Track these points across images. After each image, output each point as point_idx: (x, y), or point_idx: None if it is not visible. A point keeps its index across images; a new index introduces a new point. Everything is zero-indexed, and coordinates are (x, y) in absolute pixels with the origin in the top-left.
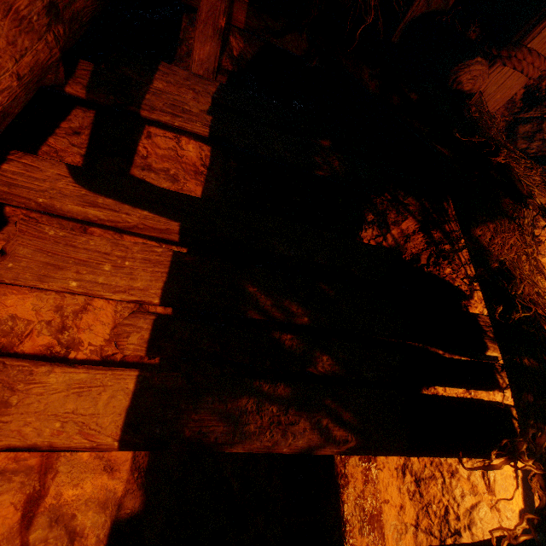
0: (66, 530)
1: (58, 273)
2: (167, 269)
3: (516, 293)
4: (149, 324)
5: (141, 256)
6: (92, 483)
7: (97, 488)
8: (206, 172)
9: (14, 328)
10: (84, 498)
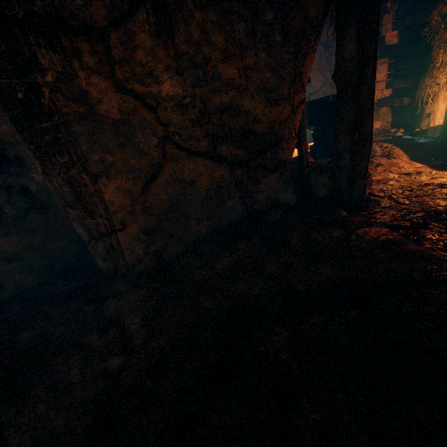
0: (385, 96)
1: (377, 72)
2: (387, 67)
3: (430, 57)
4: (386, 76)
5: (384, 66)
6: (387, 92)
7: (387, 93)
8: (397, 35)
9: (376, 79)
10: (386, 94)
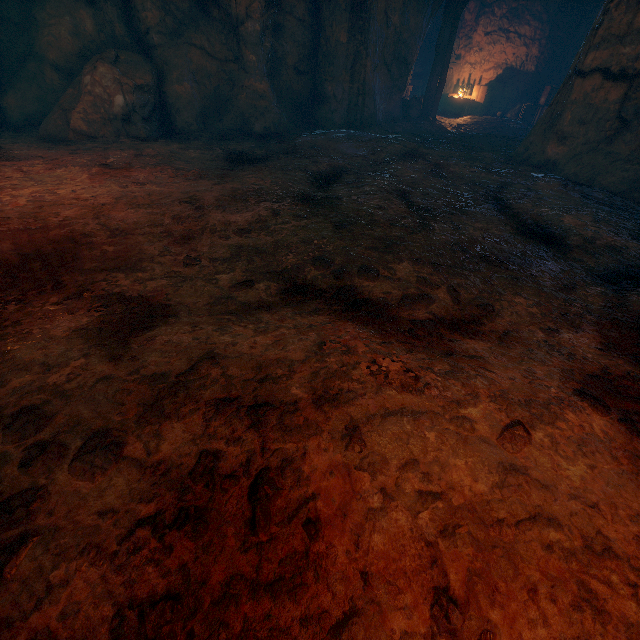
0: None
1: None
2: None
3: None
4: None
5: None
6: None
7: None
8: None
9: None
10: None
